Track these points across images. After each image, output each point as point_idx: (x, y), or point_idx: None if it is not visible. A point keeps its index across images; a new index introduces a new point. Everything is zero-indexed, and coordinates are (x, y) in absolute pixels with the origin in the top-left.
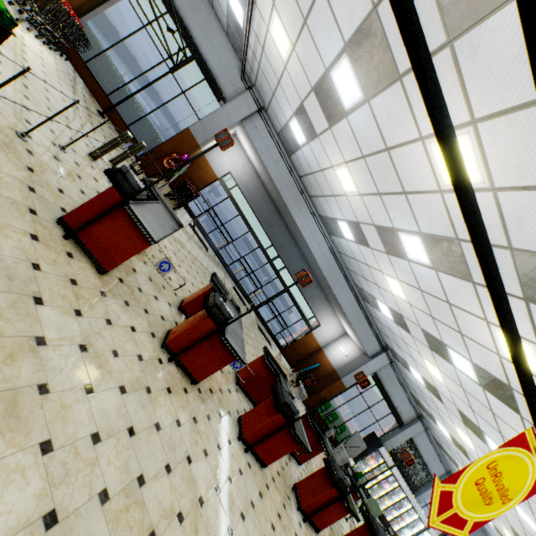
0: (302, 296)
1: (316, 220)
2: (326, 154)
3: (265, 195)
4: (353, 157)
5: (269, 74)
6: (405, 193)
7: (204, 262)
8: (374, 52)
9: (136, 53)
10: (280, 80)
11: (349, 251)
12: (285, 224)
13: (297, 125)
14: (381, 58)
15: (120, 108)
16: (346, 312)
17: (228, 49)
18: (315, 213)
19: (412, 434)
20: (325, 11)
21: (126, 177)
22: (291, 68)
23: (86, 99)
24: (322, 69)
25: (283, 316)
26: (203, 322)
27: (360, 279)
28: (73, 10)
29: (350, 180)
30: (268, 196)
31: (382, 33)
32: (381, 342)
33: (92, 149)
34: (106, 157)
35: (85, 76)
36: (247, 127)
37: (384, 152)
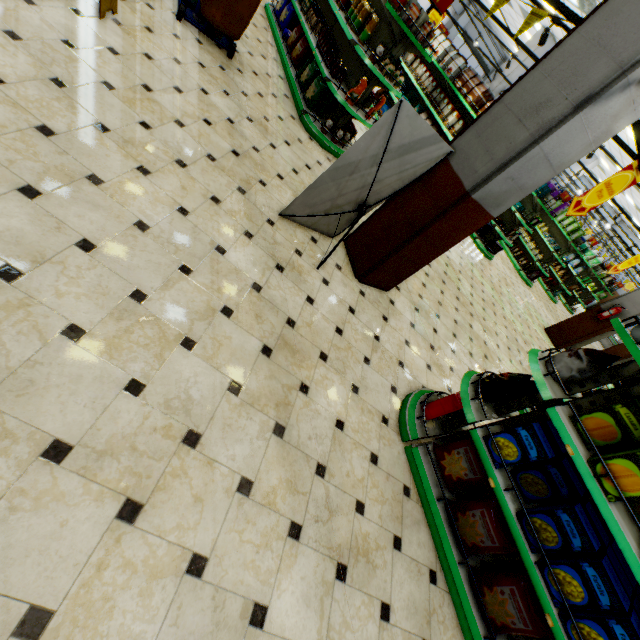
0: None
1: None
2: None
3: None
4: None
5: None
6: None
7: None
8: None
9: None
10: None
11: None
12: None
13: None
14: None
15: None
16: None
17: None
18: None
19: None
20: None
21: None
22: None
23: None
24: None
25: None
26: None
27: None
28: None
29: None
30: None
31: None
32: None
33: None
34: None
35: None
36: None
37: None
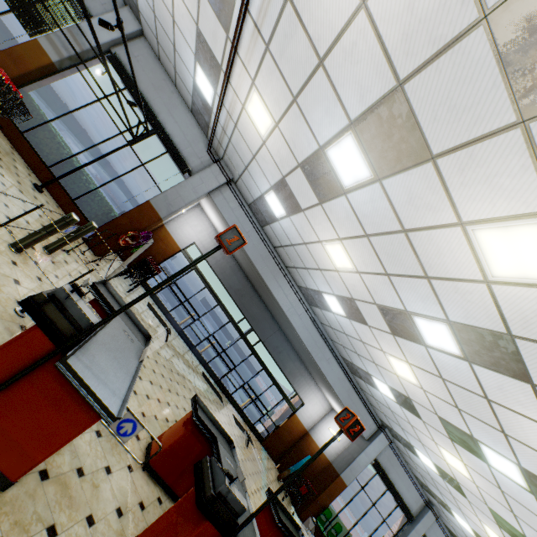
0: (281, 371)
1: (294, 291)
2: (312, 228)
3: (233, 264)
4: (351, 235)
5: (242, 148)
6: (428, 278)
7: (169, 353)
8: (394, 131)
9: (87, 126)
10: (255, 155)
11: (337, 325)
12: (257, 294)
13: (275, 198)
14: (404, 137)
15: (64, 180)
16: (336, 391)
17: (192, 125)
18: (293, 283)
19: (424, 528)
20: (324, 89)
21: (62, 307)
22: (271, 144)
23: (19, 171)
24: (315, 146)
25: (251, 383)
26: (197, 533)
27: (350, 353)
28: (11, 79)
29: (345, 256)
30: (237, 265)
31: (408, 111)
32: (376, 419)
33: (18, 235)
34: (40, 243)
35: (21, 146)
36: (215, 199)
37: (400, 233)
